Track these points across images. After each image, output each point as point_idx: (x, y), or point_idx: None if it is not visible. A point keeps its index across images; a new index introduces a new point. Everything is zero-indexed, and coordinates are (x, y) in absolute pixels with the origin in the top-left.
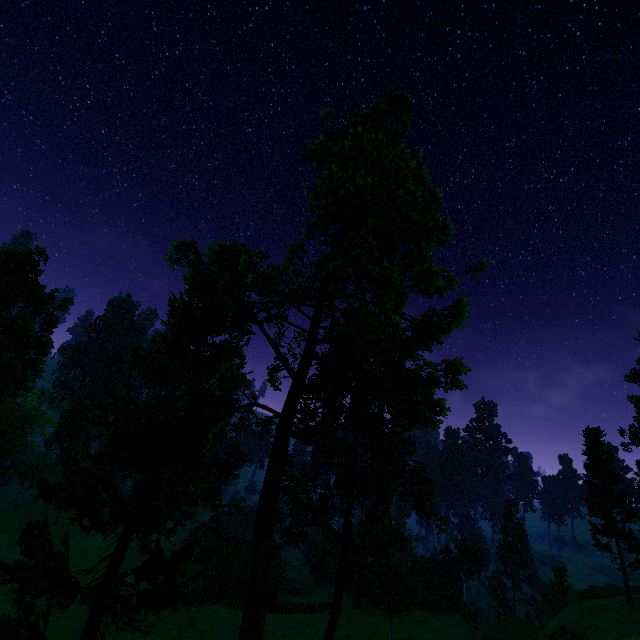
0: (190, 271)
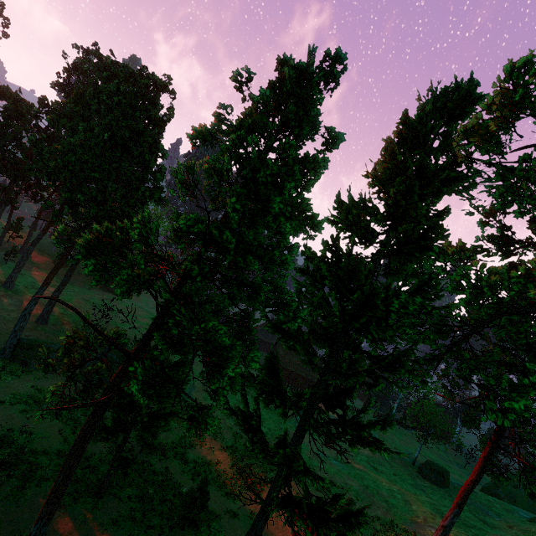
0: (499, 112)
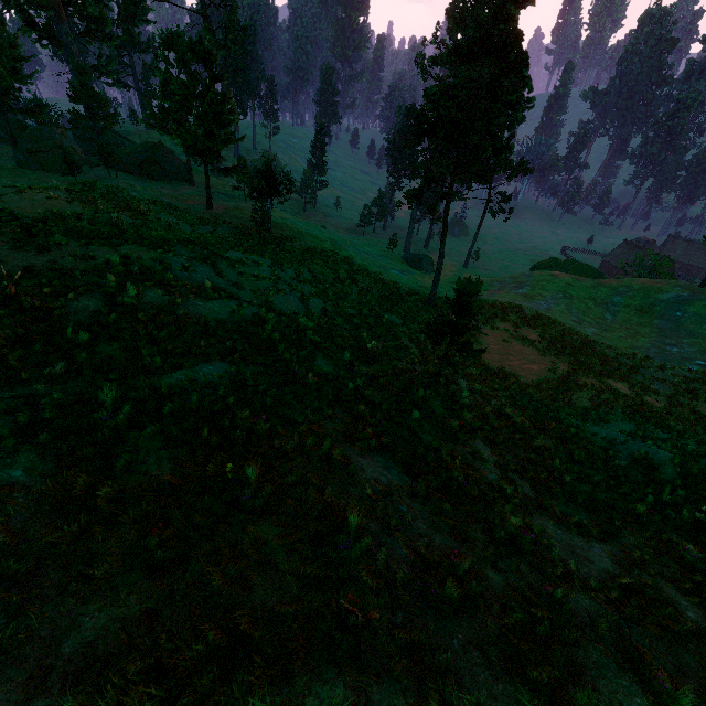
0: None
